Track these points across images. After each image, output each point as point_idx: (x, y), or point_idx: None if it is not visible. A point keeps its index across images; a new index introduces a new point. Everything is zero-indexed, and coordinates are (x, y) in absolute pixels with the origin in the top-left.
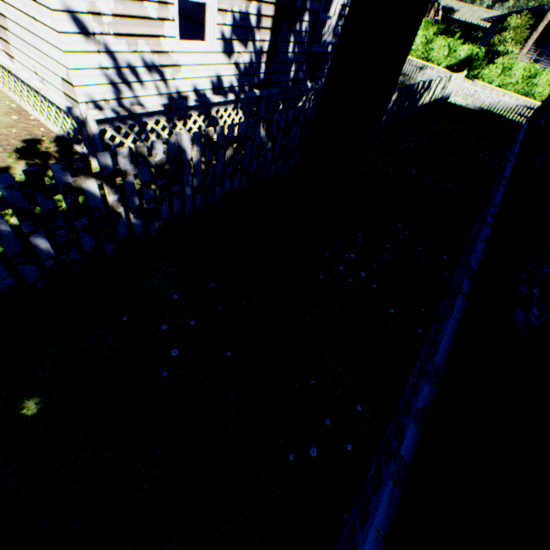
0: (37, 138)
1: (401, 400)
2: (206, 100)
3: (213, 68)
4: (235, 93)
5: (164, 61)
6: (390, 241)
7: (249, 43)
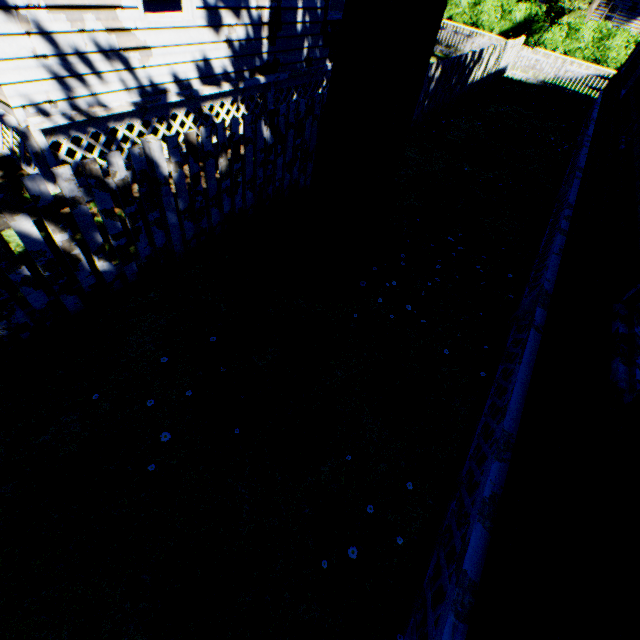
0: None
1: (464, 470)
2: (193, 94)
3: (197, 49)
4: (231, 81)
5: (126, 42)
6: (441, 261)
7: (242, 12)
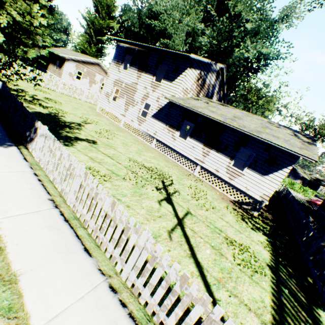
0: (230, 200)
1: None
2: None
3: None
4: None
5: None
6: None
7: None
